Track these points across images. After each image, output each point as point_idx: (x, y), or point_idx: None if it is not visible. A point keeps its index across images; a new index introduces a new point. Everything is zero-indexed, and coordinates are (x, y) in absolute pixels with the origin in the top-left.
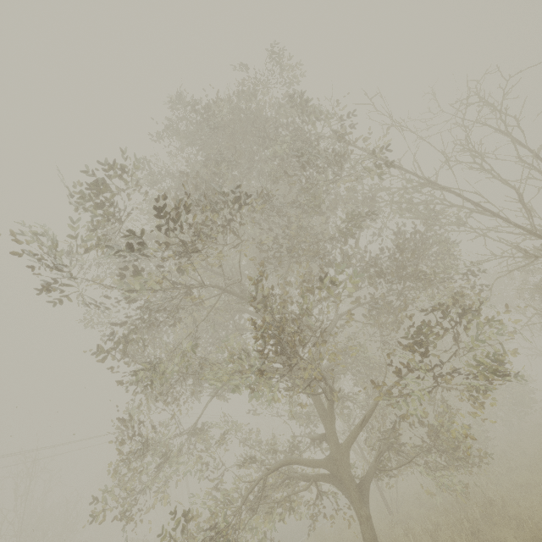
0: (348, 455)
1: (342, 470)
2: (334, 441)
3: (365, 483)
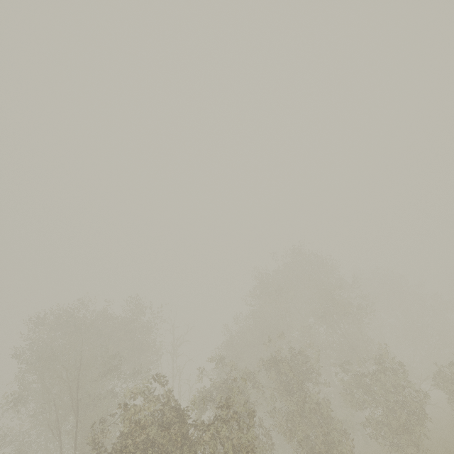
0: None
1: None
2: None
3: None
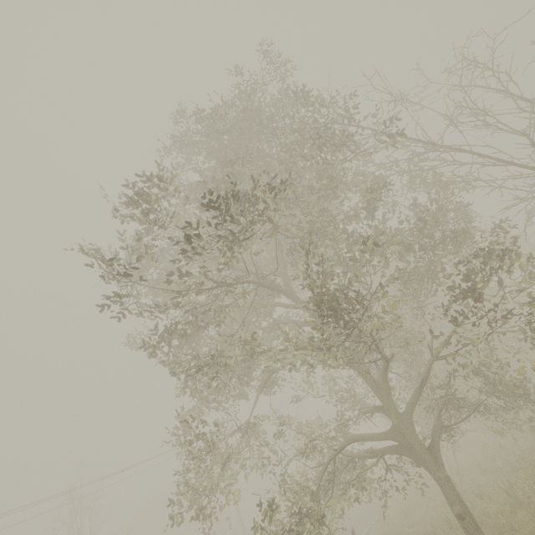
0: (412, 421)
1: (409, 437)
2: (394, 411)
3: (434, 447)
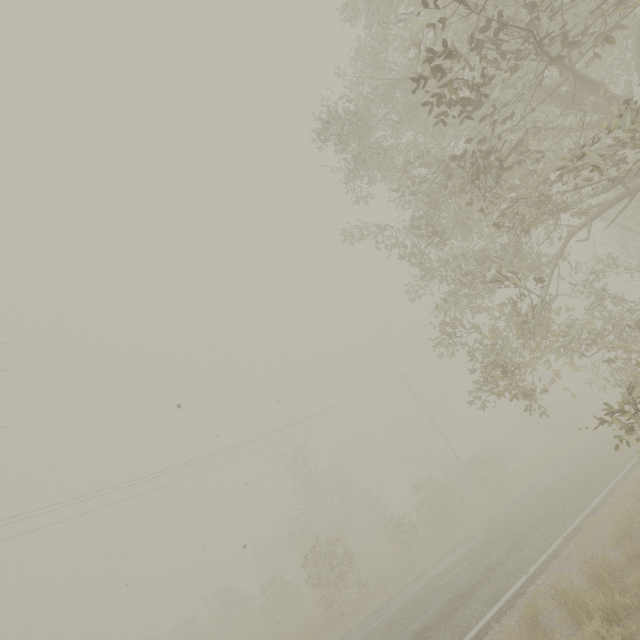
0: None
1: None
2: None
3: None
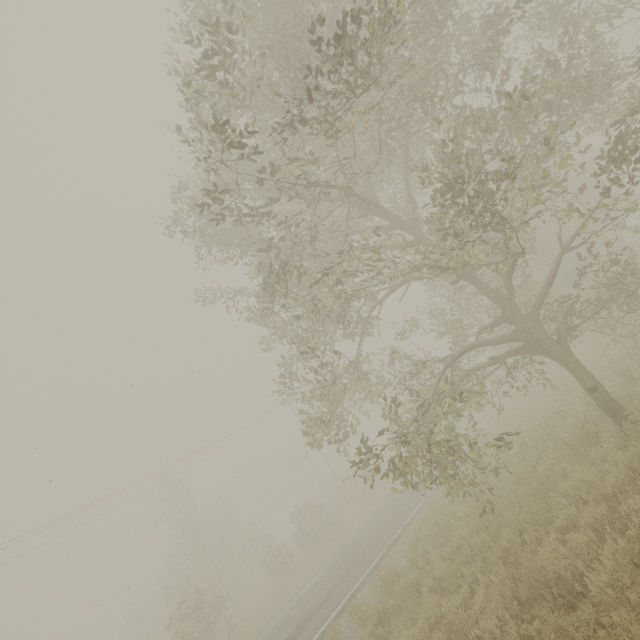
0: (539, 319)
1: (537, 334)
2: (518, 314)
3: (561, 339)
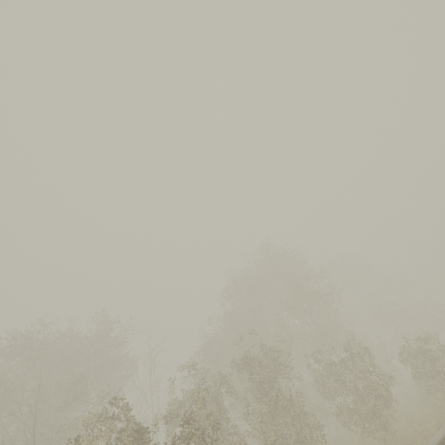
0: None
1: None
2: None
3: None
